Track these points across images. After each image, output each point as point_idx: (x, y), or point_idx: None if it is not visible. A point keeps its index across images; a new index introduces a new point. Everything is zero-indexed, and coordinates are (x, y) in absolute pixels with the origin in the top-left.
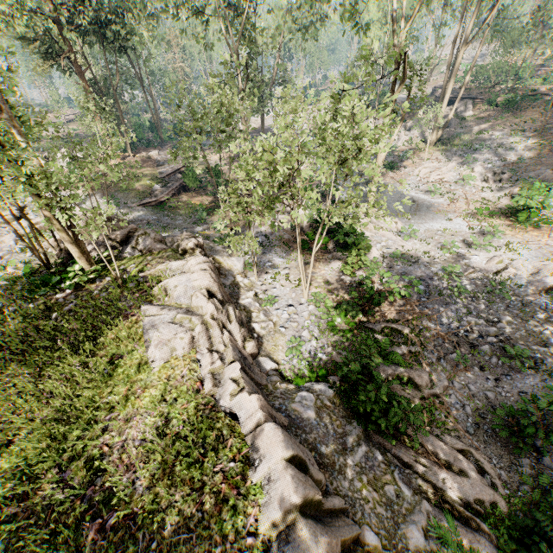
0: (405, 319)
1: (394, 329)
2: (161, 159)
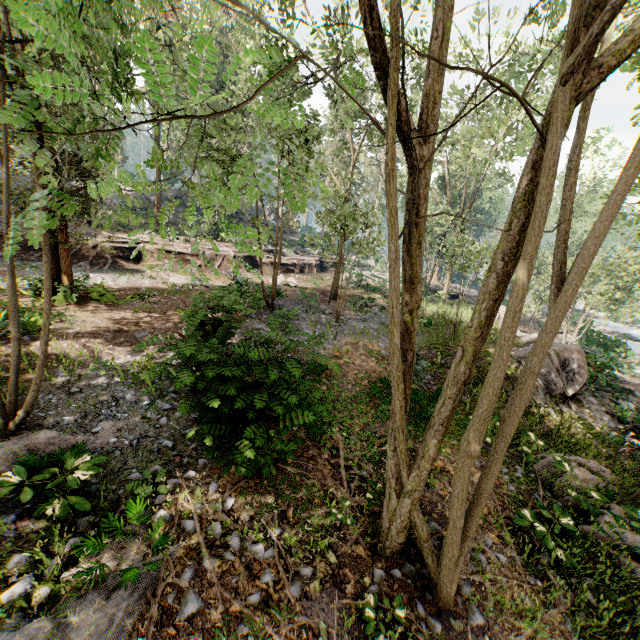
0: (639, 391)
1: (626, 390)
2: (463, 289)
